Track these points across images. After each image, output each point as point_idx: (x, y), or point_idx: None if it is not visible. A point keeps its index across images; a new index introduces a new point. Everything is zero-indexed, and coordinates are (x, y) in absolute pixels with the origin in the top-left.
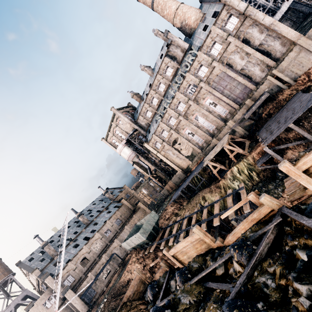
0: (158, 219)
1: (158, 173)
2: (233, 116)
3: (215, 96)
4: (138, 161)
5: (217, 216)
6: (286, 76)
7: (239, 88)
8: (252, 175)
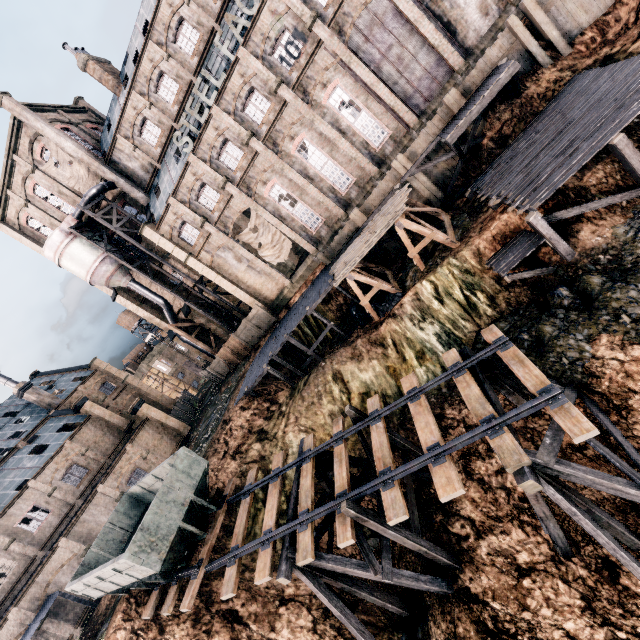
0: (206, 470)
1: (195, 318)
2: (402, 148)
3: (358, 79)
4: (130, 284)
5: (445, 459)
6: (553, 25)
7: (421, 61)
8: (476, 301)
